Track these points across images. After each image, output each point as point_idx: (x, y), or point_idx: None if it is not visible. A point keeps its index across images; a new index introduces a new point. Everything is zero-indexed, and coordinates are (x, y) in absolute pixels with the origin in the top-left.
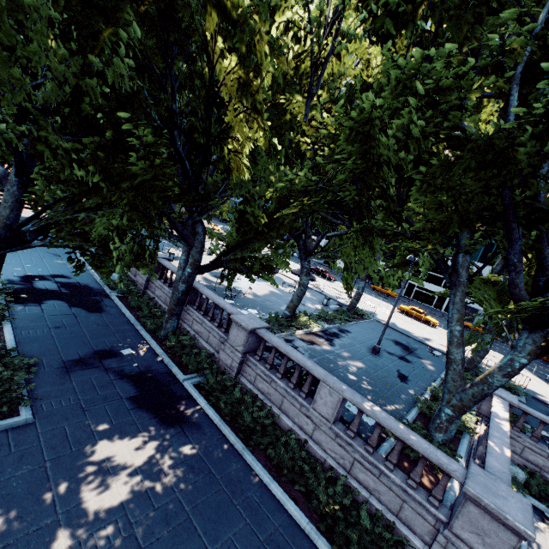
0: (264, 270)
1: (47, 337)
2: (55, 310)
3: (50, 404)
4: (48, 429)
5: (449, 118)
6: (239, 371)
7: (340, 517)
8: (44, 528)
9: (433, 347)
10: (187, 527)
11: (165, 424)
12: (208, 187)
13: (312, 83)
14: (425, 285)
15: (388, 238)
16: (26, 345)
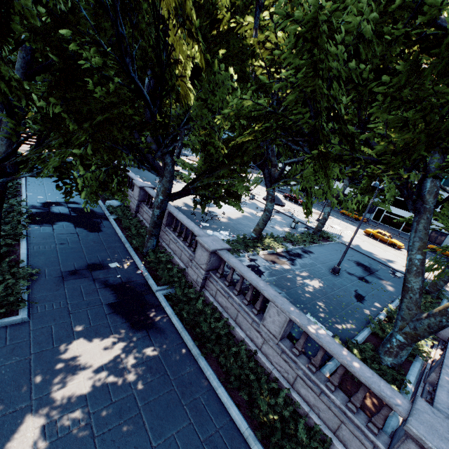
0: (231, 197)
1: (52, 251)
2: (63, 230)
3: (44, 306)
4: (38, 327)
5: (424, 7)
6: (204, 286)
7: (278, 427)
8: (18, 411)
9: (395, 269)
10: (137, 421)
11: (134, 328)
12: (172, 120)
13: None
14: (395, 210)
15: (345, 163)
16: (35, 257)
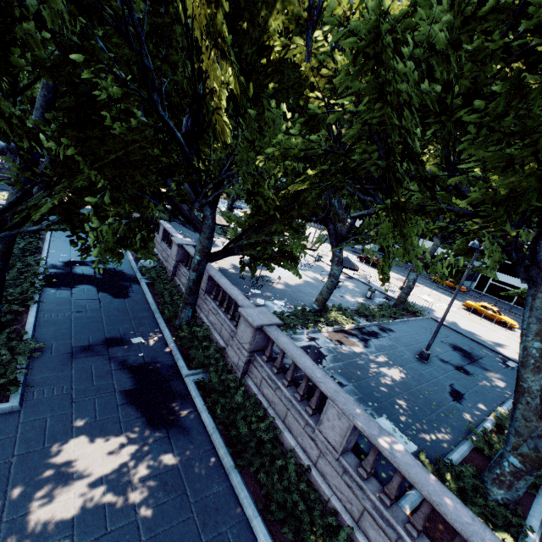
0: (286, 258)
1: (66, 321)
2: (83, 295)
3: (42, 392)
4: (30, 419)
5: (527, 11)
6: (246, 371)
7: None
8: None
9: (507, 356)
10: None
11: (151, 425)
12: (213, 164)
13: (310, 2)
14: (504, 277)
15: (429, 217)
16: (43, 328)
